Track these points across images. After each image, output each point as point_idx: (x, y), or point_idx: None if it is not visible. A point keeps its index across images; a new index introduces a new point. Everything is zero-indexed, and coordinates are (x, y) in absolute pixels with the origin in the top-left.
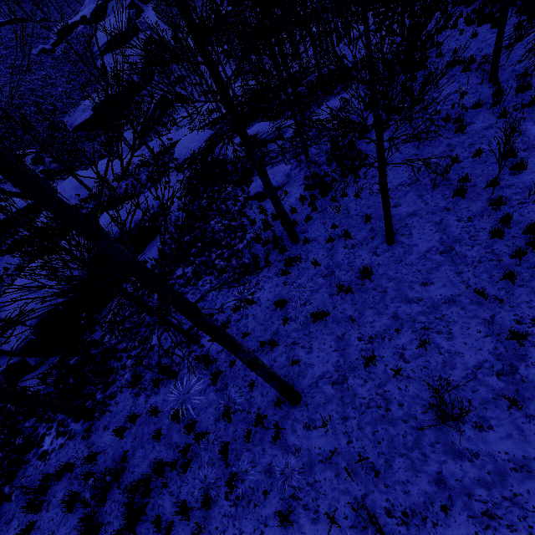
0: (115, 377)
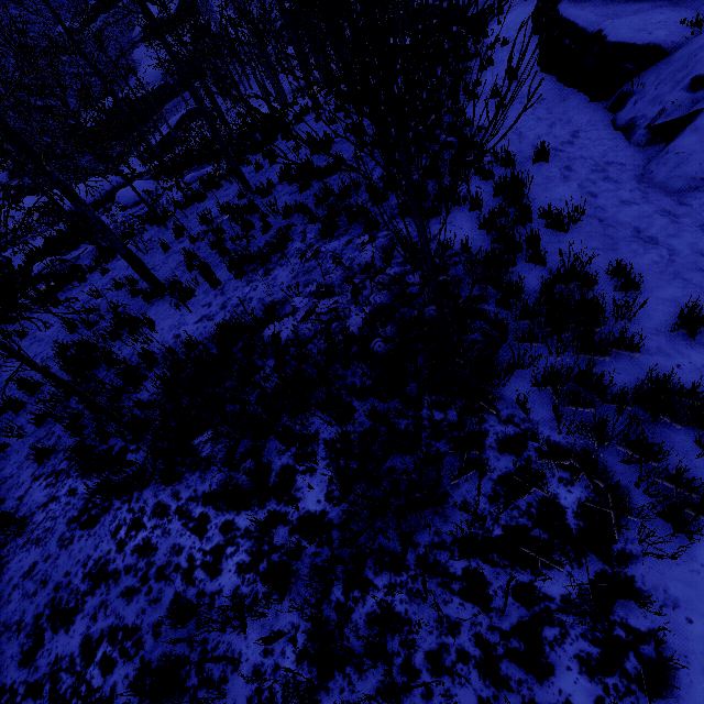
0: None
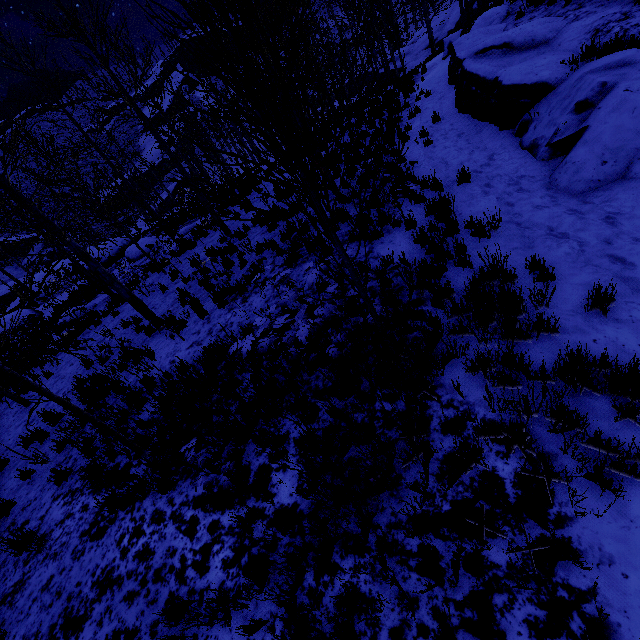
0: None
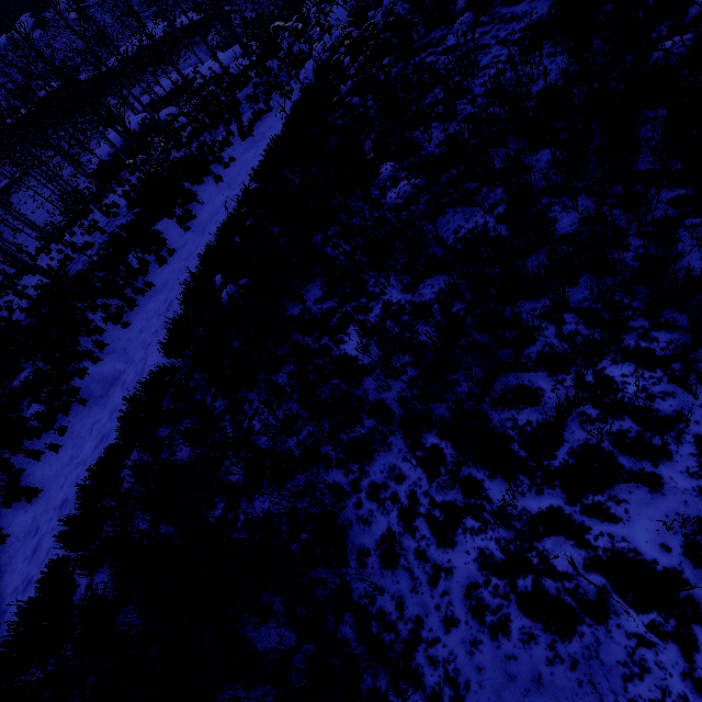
0: None
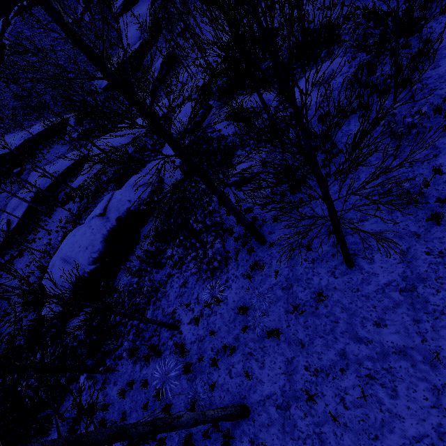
0: (122, 340)
